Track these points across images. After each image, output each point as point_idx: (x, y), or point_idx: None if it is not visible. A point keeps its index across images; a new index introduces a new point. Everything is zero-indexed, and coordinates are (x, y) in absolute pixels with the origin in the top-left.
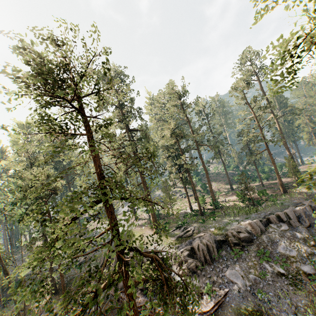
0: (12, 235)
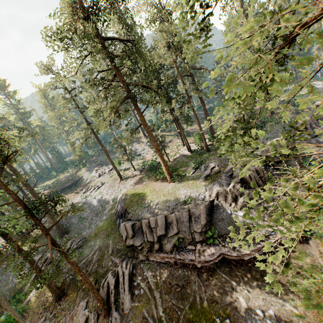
0: None
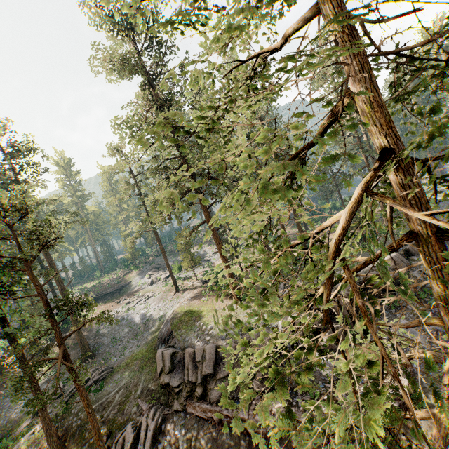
0: None
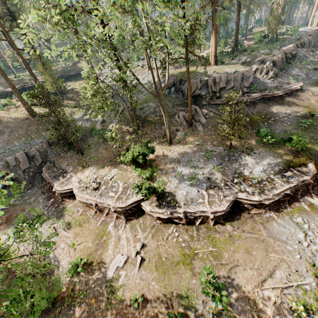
0: None
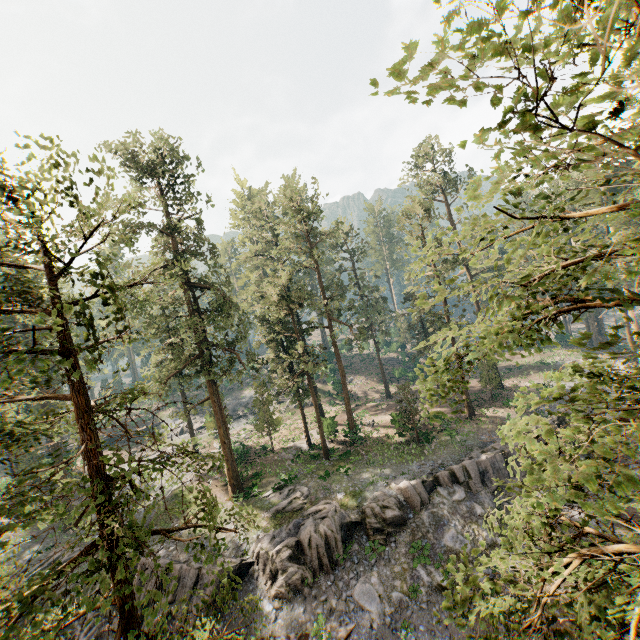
0: None
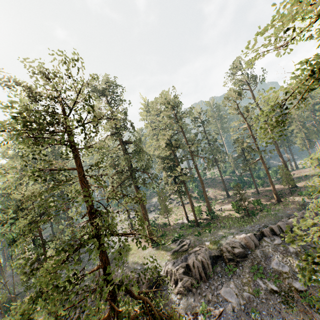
0: (4, 249)
